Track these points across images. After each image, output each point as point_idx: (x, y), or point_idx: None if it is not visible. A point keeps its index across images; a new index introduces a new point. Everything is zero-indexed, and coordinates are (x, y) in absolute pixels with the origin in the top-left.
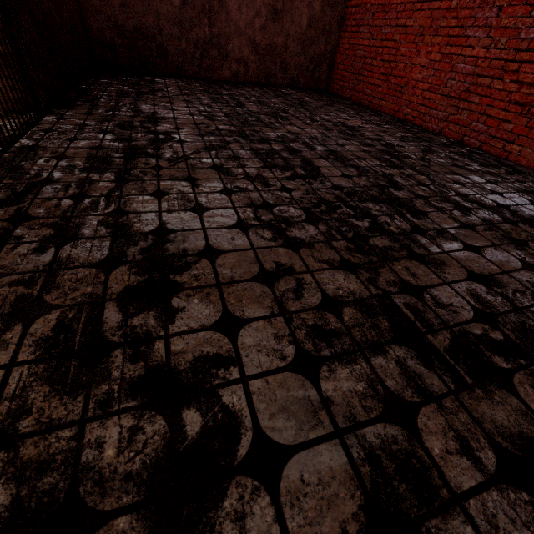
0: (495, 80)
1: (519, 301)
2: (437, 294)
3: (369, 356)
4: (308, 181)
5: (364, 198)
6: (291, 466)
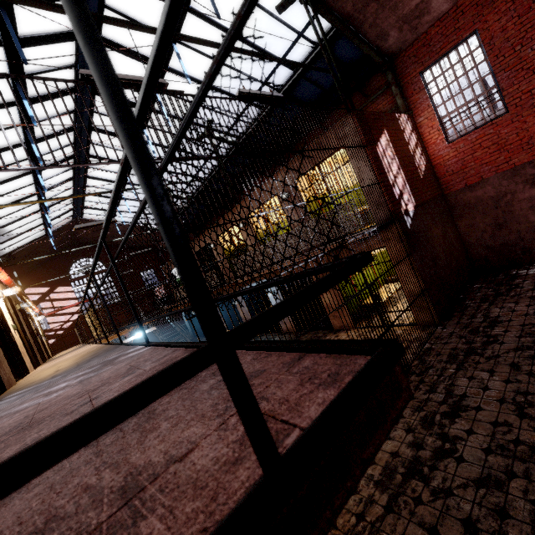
0: None
1: None
2: None
3: (515, 460)
4: None
5: None
6: (465, 463)
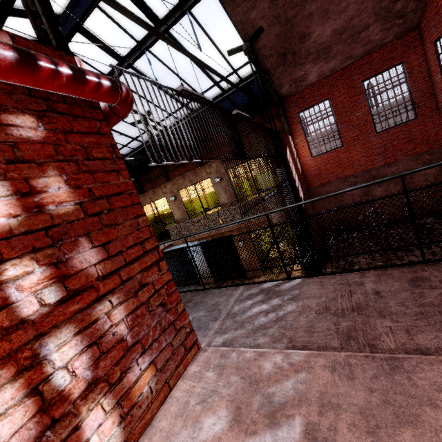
0: None
1: None
2: None
3: None
4: None
5: None
6: None
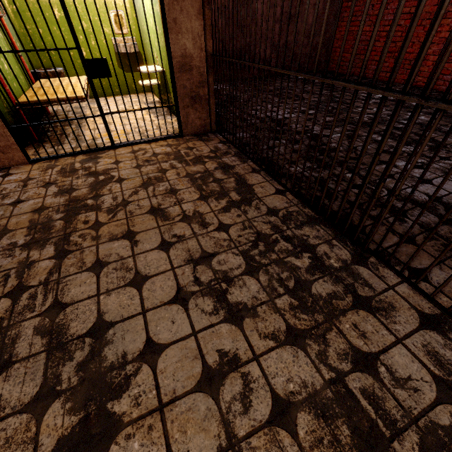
0: None
1: None
2: None
3: None
4: (445, 150)
5: None
6: None
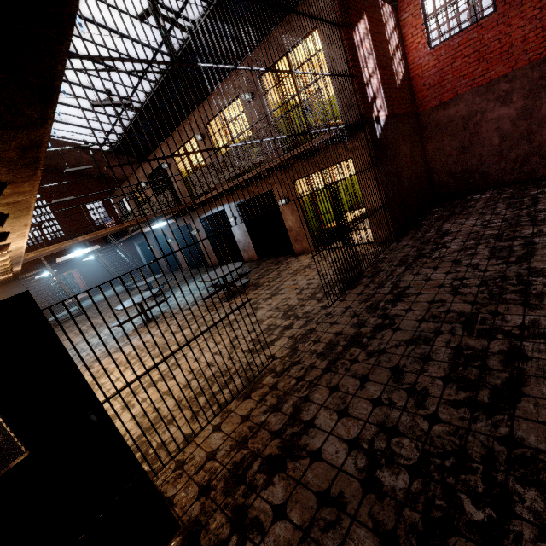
0: None
1: None
2: (508, 317)
3: (444, 323)
4: (509, 265)
5: (541, 275)
6: (400, 331)
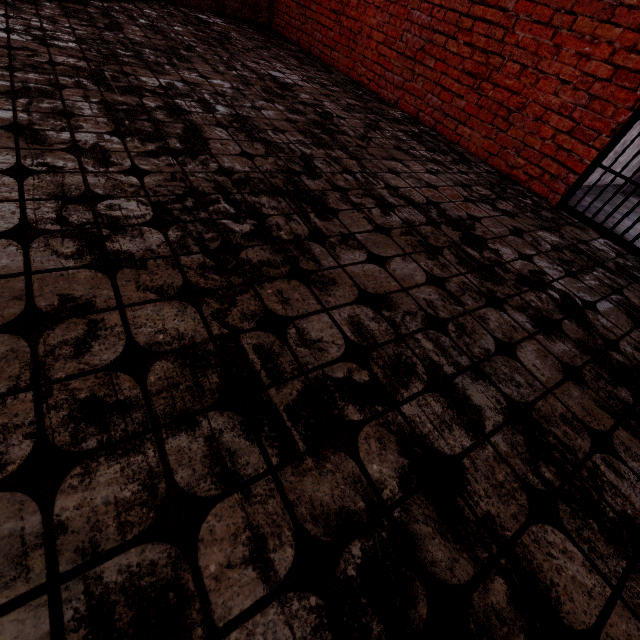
0: (450, 39)
1: (406, 327)
2: (308, 326)
3: (165, 437)
4: (181, 160)
5: (259, 190)
6: None
